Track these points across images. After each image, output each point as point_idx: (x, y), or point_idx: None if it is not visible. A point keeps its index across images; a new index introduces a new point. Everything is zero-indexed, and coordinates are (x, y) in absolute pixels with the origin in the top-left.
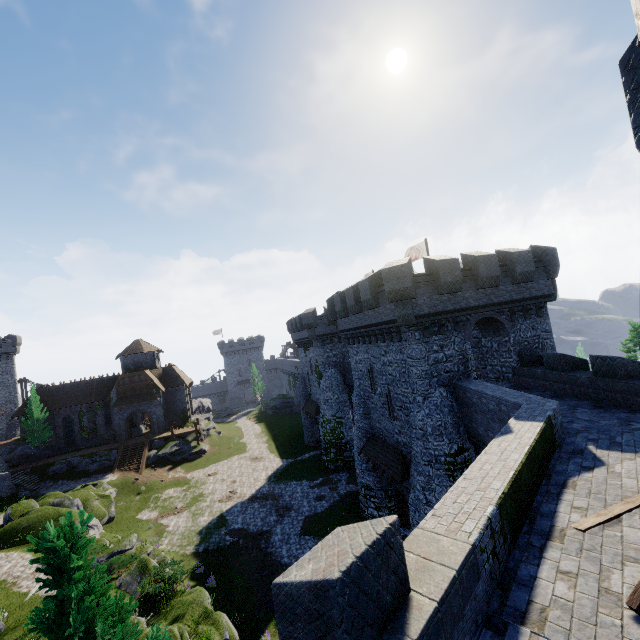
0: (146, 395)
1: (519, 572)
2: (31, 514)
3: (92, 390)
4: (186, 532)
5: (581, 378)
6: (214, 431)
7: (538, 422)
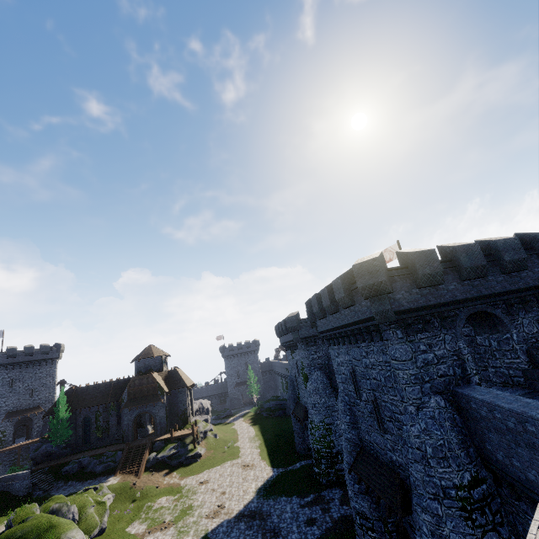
0: (152, 396)
1: None
2: (27, 522)
3: (109, 391)
4: None
5: None
6: (211, 433)
7: None
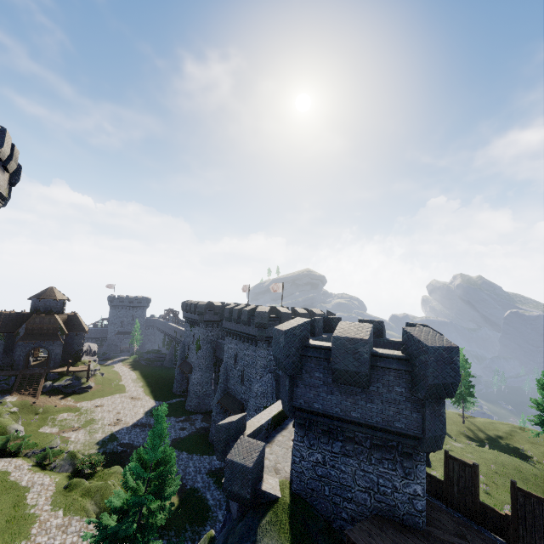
0: (51, 335)
1: (272, 435)
2: None
3: None
4: (86, 442)
5: None
6: (99, 372)
7: None
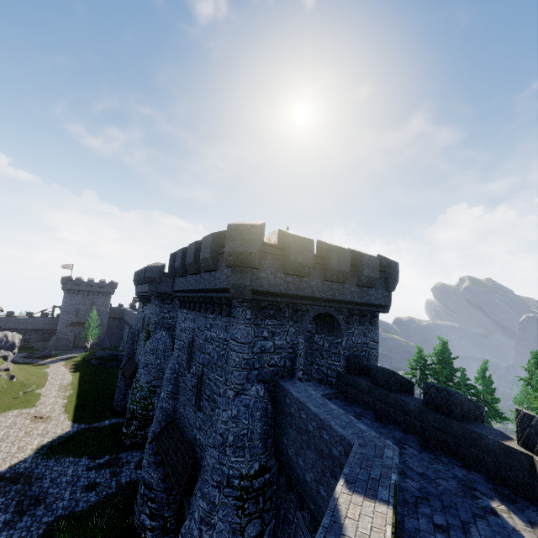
0: None
1: None
2: None
3: None
4: None
5: (410, 405)
6: (6, 374)
7: (384, 505)
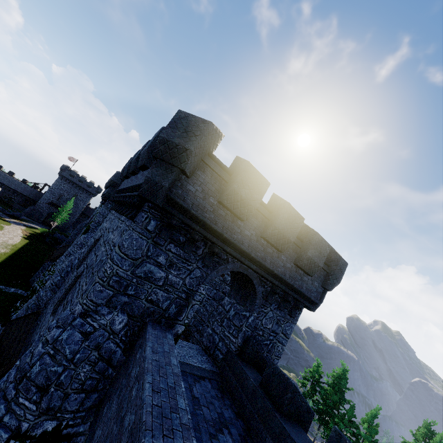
0: None
1: None
2: None
3: None
4: None
5: None
6: None
7: None
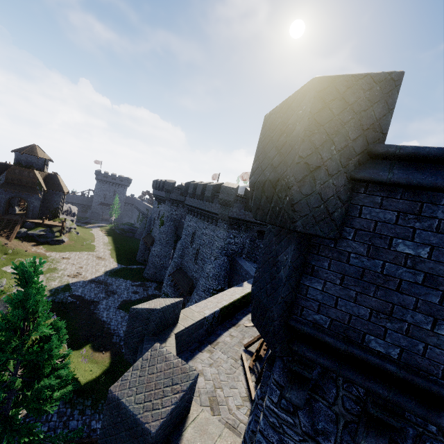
0: (30, 188)
1: (217, 332)
2: None
3: None
4: None
5: None
6: (74, 230)
7: None
